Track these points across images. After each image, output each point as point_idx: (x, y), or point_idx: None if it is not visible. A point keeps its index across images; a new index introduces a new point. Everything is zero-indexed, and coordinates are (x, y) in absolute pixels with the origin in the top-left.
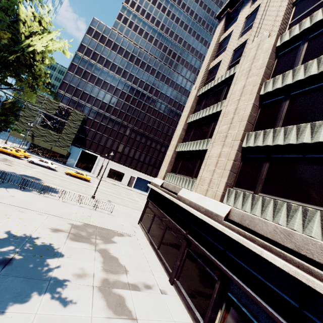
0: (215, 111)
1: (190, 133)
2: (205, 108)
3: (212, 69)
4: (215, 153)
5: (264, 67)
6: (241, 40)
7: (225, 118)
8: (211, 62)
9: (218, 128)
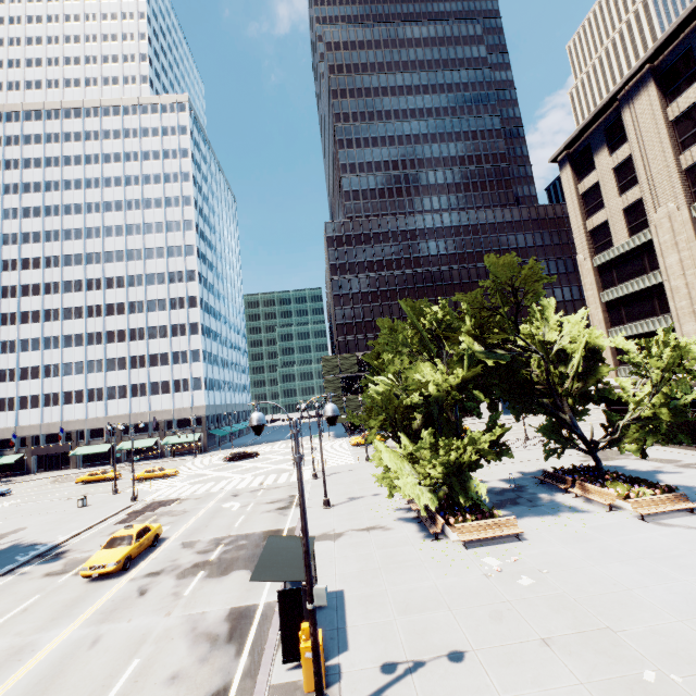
0: (650, 285)
1: (620, 314)
2: (623, 280)
3: (594, 229)
4: (691, 330)
5: (694, 242)
6: (628, 199)
7: (677, 294)
8: (584, 221)
9: (673, 305)
